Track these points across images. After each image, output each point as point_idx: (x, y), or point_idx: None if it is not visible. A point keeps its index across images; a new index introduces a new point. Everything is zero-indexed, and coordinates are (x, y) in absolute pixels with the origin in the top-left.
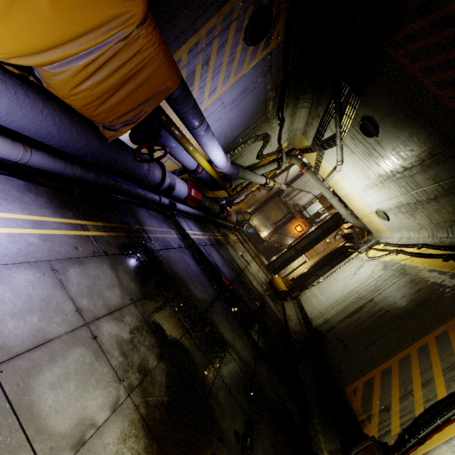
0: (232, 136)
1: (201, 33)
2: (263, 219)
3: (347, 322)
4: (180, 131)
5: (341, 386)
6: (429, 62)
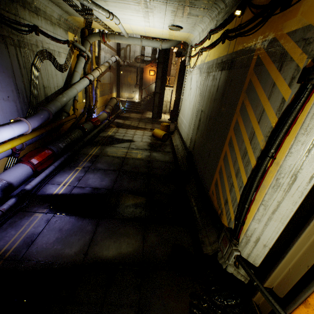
0: (11, 92)
1: None
2: (127, 89)
3: (198, 137)
4: None
5: (207, 191)
6: None
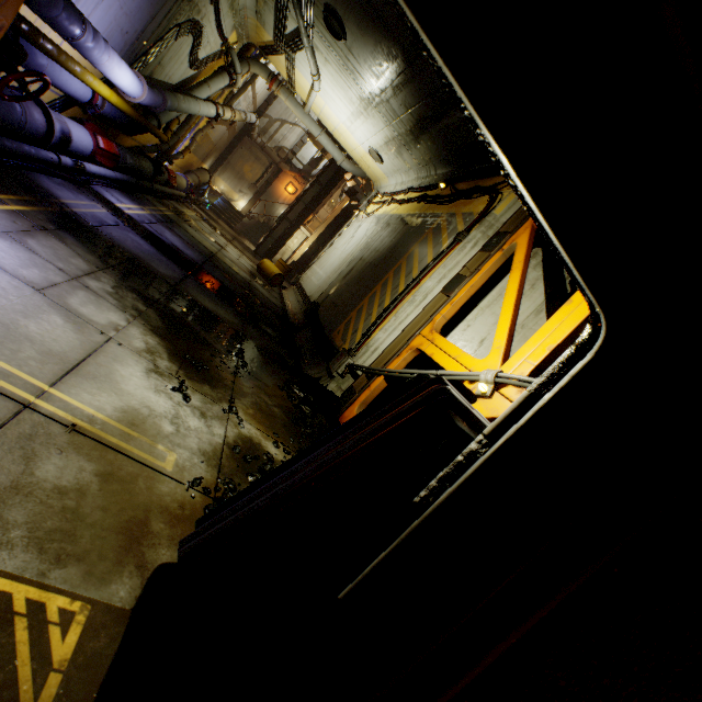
0: (134, 31)
1: None
2: (234, 179)
3: (340, 286)
4: (54, 44)
5: (330, 334)
6: None
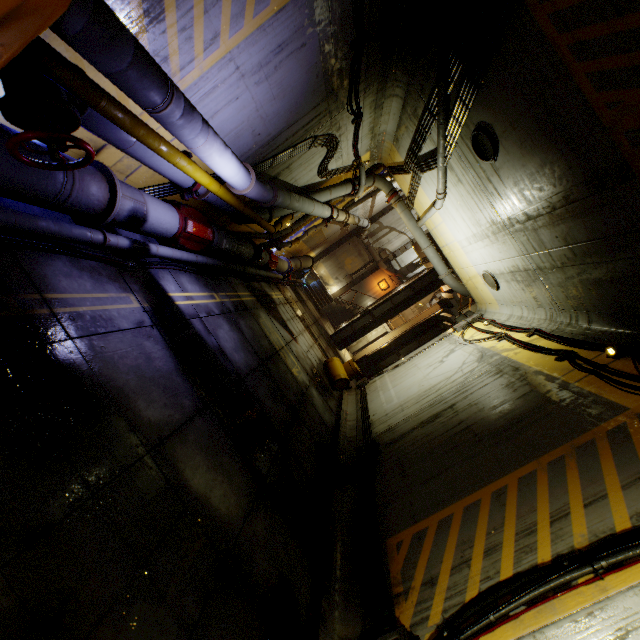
0: (267, 134)
1: None
2: (334, 267)
3: (414, 435)
4: (128, 114)
5: (384, 535)
6: (587, 33)
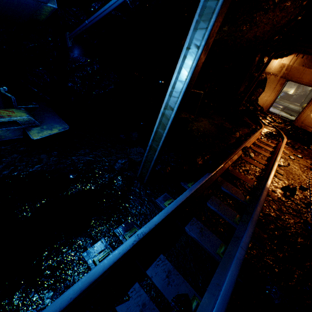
0: None
1: None
2: (287, 84)
3: None
4: None
5: None
6: None
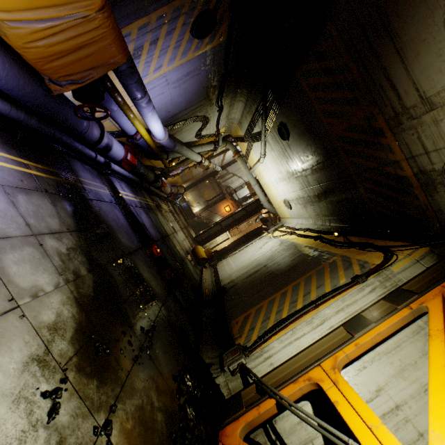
0: (173, 112)
1: (152, 17)
2: (197, 195)
3: (245, 281)
4: (123, 99)
5: (230, 320)
6: (319, 95)
